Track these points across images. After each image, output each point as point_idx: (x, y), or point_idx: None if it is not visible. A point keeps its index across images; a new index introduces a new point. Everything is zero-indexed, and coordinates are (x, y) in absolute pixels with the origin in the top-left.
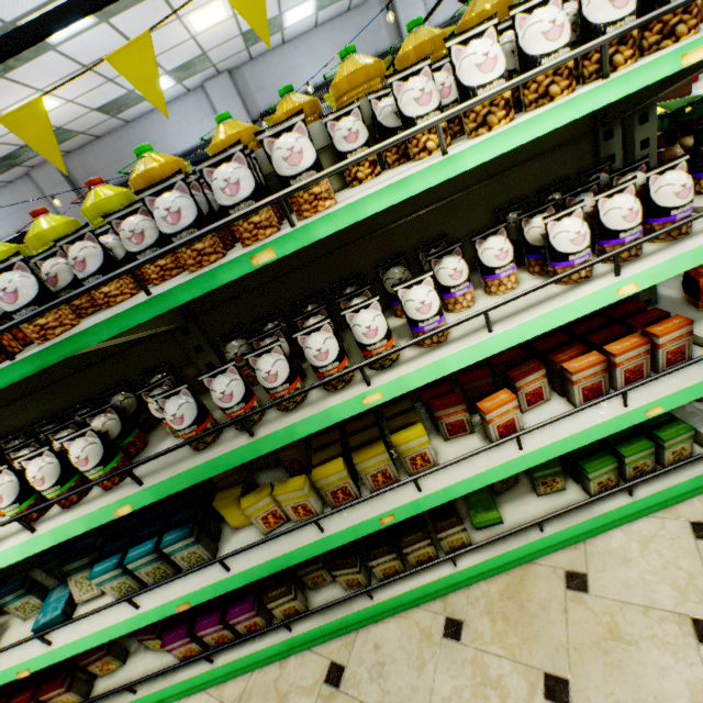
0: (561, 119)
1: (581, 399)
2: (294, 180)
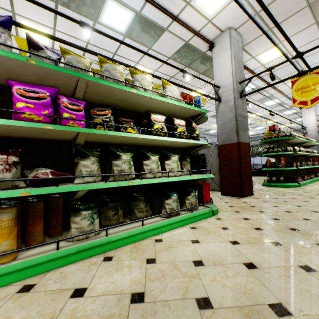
0: (316, 143)
1: (315, 165)
2: (310, 140)
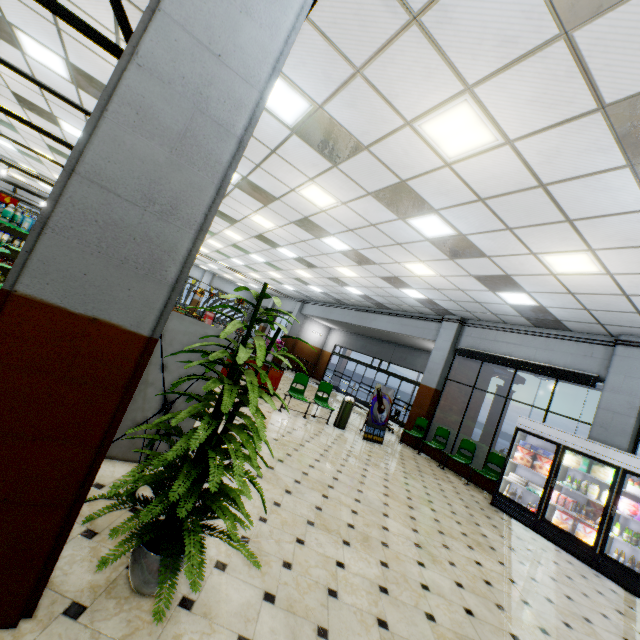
0: None
1: None
2: None
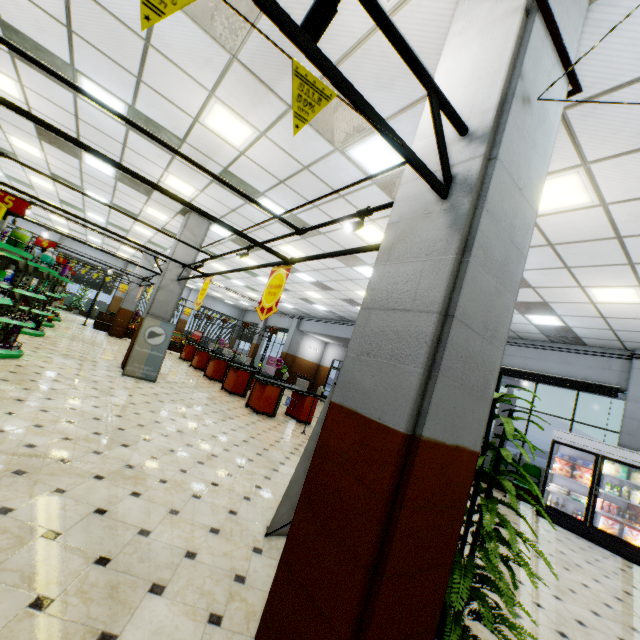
0: None
1: None
2: None
